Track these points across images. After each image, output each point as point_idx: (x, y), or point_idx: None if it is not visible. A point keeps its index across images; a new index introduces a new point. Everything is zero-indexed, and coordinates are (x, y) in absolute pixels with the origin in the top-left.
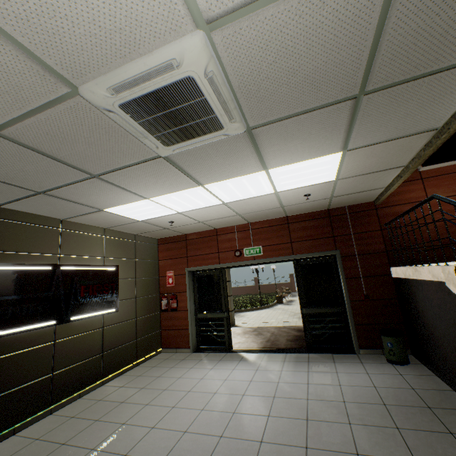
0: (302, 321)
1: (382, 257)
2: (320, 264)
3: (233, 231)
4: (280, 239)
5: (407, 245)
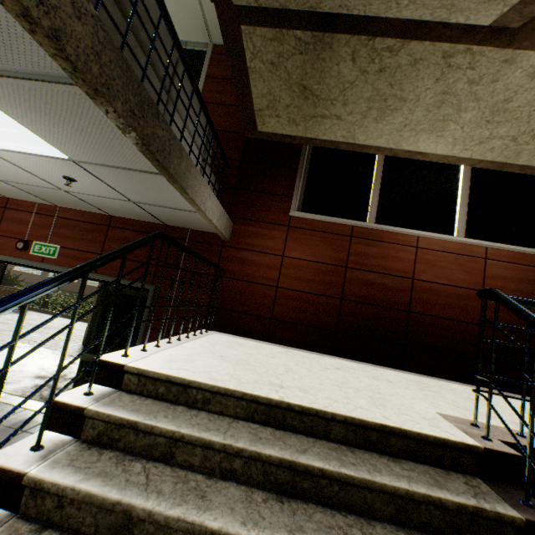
0: (78, 369)
1: (201, 312)
2: (134, 298)
3: (31, 211)
4: (90, 244)
5: (236, 306)
